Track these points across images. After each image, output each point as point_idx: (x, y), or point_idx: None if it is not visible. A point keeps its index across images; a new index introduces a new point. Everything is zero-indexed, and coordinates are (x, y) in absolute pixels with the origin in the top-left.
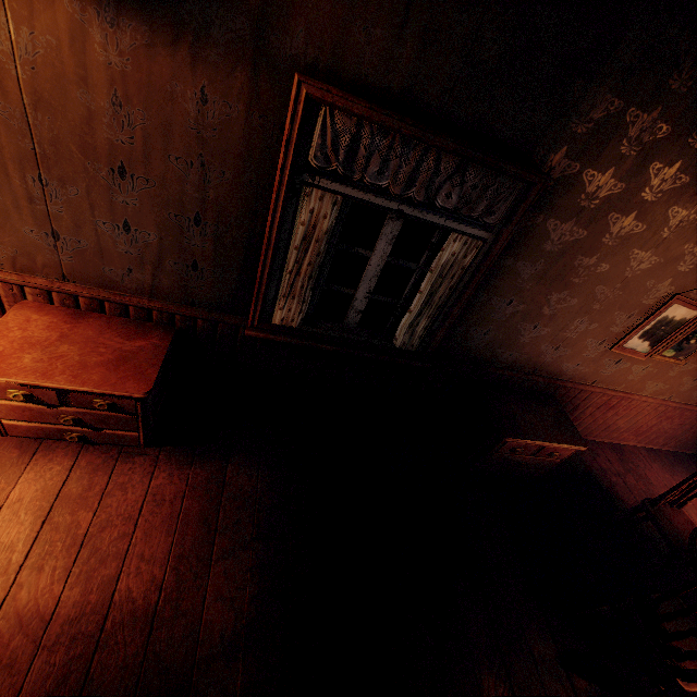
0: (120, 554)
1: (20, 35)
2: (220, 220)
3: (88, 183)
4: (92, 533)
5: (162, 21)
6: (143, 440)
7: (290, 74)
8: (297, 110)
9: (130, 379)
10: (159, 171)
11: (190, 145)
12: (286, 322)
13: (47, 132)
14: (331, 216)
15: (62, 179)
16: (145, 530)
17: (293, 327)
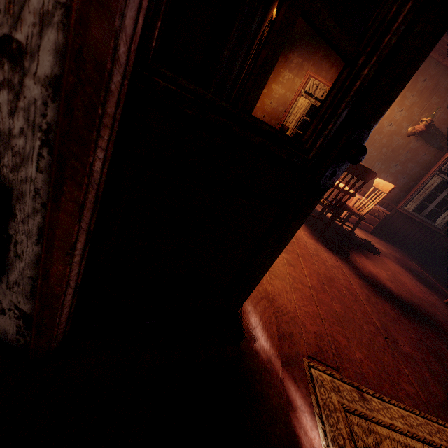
0: (386, 248)
1: (399, 141)
2: (409, 179)
3: (387, 166)
4: (377, 242)
5: (426, 142)
6: (371, 230)
7: (444, 153)
8: (445, 160)
9: (384, 209)
10: (404, 166)
11: (414, 162)
12: (408, 209)
13: (388, 155)
14: (437, 182)
15: (383, 164)
16: (386, 247)
17: (408, 211)
